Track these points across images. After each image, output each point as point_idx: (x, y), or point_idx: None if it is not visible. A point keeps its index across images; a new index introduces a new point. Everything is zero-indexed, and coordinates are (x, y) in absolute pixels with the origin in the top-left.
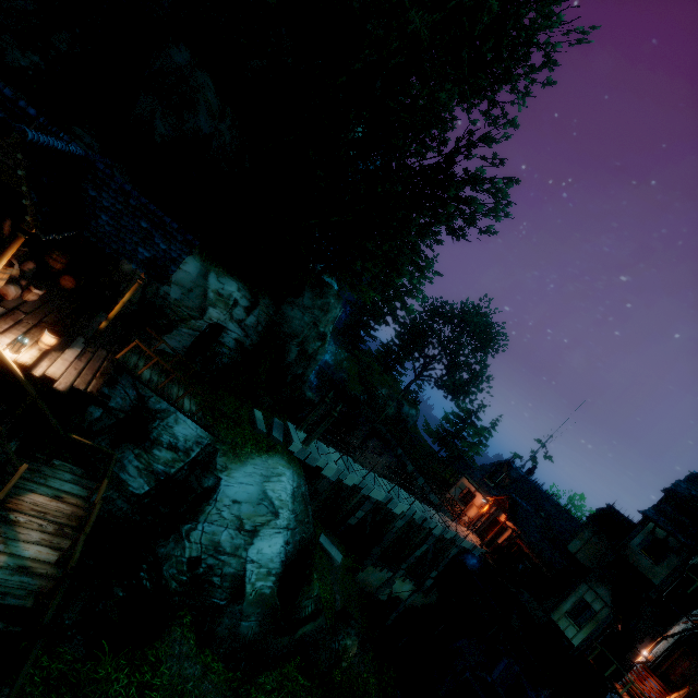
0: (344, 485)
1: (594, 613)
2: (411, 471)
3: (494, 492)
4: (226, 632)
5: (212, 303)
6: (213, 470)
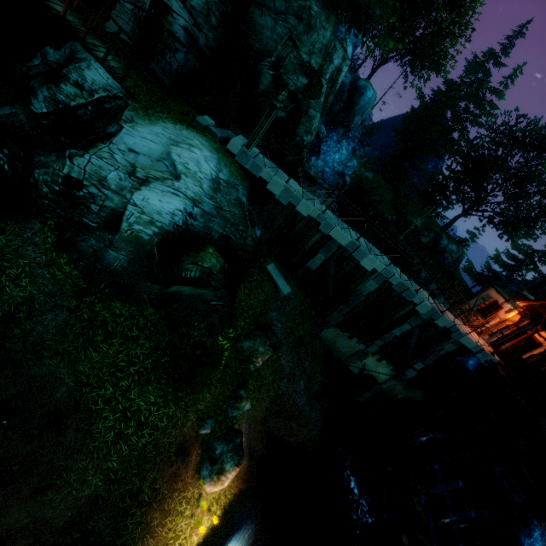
0: (298, 216)
1: None
2: (423, 278)
3: None
4: (90, 250)
5: None
6: (118, 120)
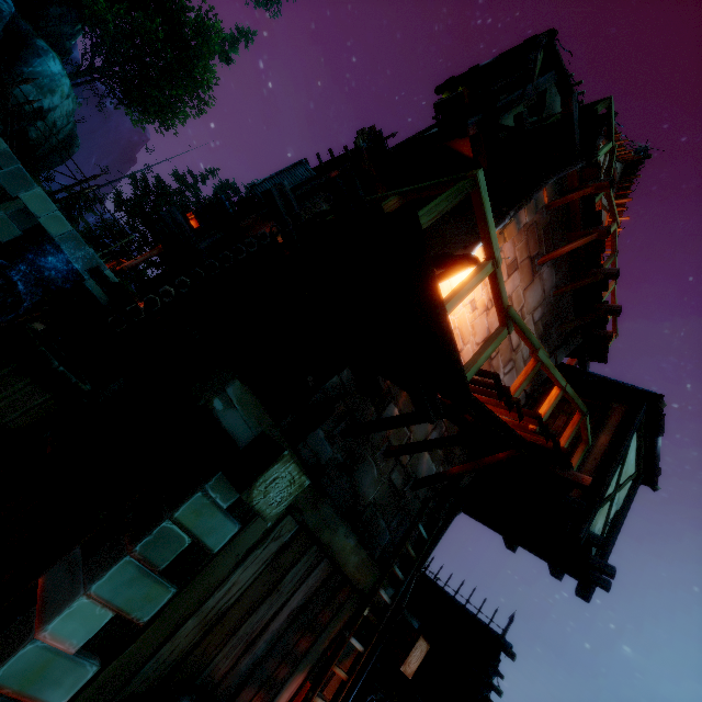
0: None
1: None
2: None
3: None
4: None
5: None
6: None
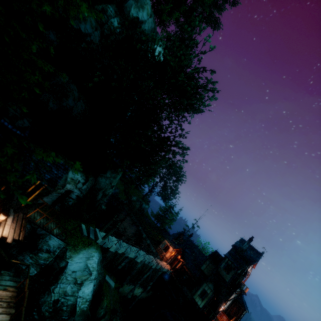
0: (118, 253)
1: (207, 294)
2: (145, 237)
3: (177, 246)
4: None
5: (68, 182)
6: (65, 258)
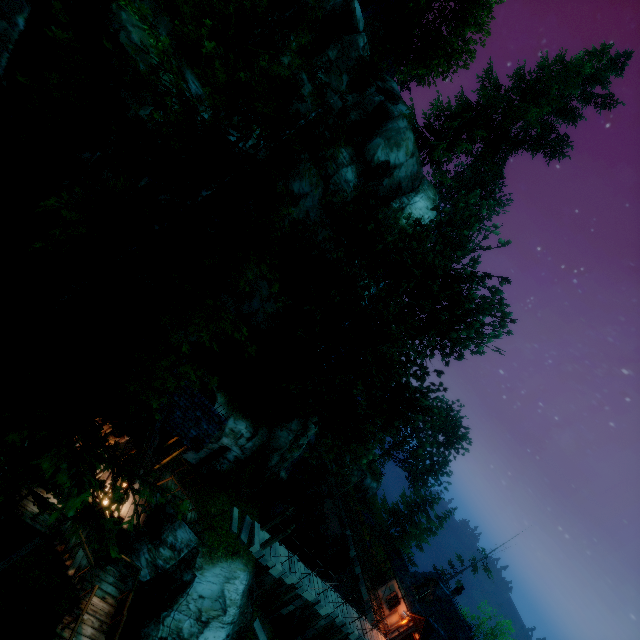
0: (284, 582)
1: None
2: (352, 557)
3: (417, 605)
4: None
5: (226, 435)
6: (192, 567)
